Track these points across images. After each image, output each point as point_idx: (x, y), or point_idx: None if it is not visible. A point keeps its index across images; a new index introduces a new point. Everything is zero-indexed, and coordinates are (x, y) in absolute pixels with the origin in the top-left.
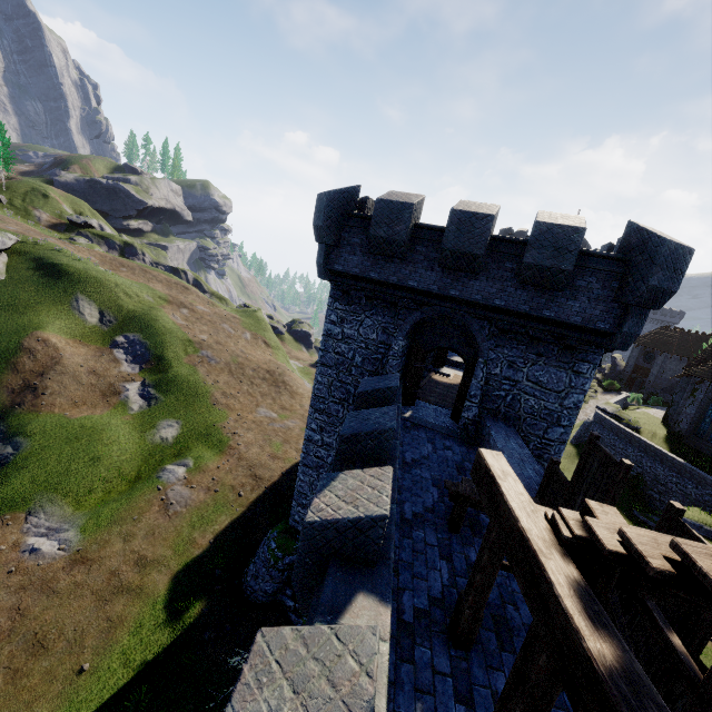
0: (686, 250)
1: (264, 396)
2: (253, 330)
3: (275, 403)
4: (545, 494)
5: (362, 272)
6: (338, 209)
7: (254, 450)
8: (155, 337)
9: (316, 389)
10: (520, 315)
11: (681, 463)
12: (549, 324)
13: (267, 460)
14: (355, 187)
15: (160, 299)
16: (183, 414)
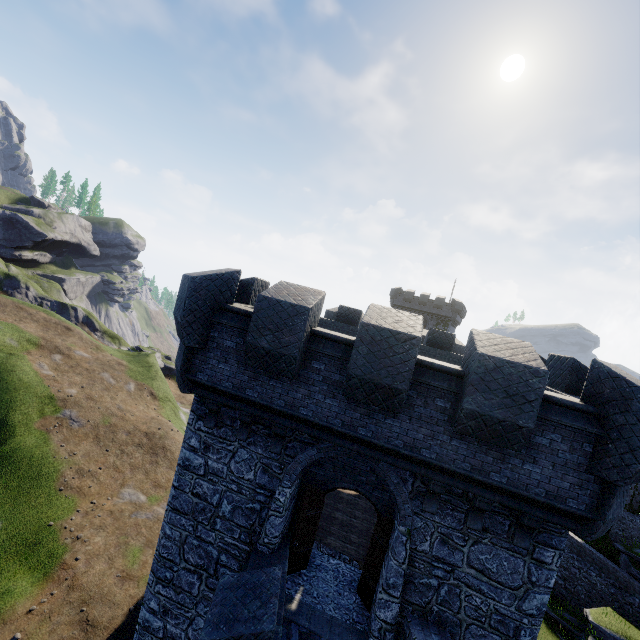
0: None
1: (134, 469)
2: (139, 380)
3: (147, 478)
4: None
5: (235, 387)
6: (207, 300)
7: (98, 566)
8: (2, 394)
9: (162, 547)
10: (457, 475)
11: (580, 543)
12: (498, 491)
13: (113, 584)
14: (233, 273)
15: (28, 343)
16: (7, 509)
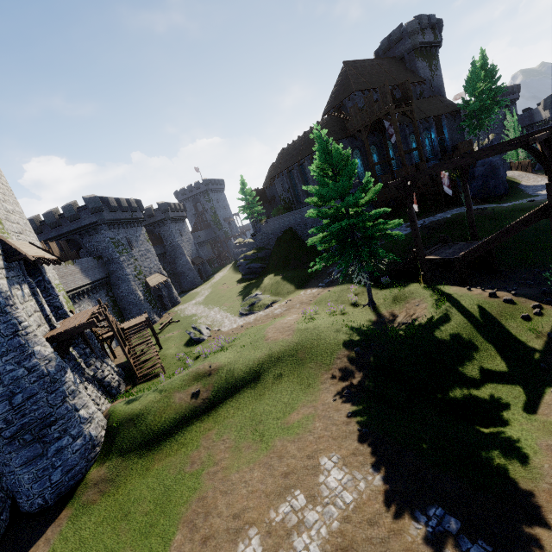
0: (95, 197)
1: None
2: None
3: None
4: (77, 258)
5: None
6: None
7: None
8: None
9: None
10: (78, 229)
11: (246, 244)
12: (86, 227)
13: None
14: None
15: None
16: None
